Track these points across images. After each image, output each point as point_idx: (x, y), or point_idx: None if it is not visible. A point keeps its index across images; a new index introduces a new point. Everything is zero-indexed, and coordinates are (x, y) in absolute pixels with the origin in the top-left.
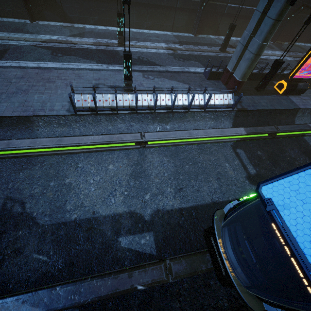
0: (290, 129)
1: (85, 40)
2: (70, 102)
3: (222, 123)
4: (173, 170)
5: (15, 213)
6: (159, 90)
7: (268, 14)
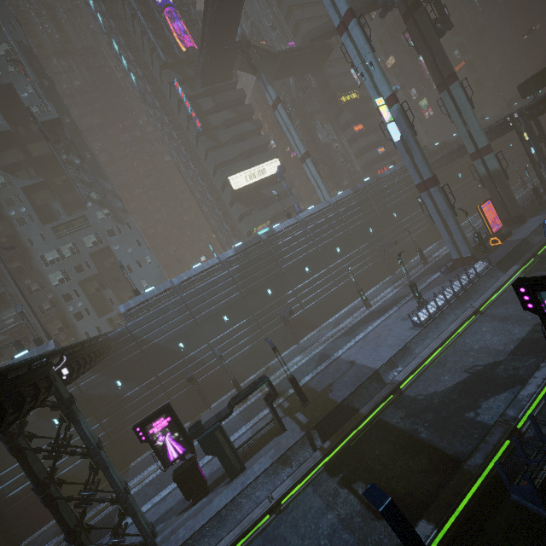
0: (539, 246)
1: (346, 322)
2: (409, 329)
3: (499, 276)
4: (518, 304)
5: (481, 369)
6: (445, 287)
7: (449, 225)
